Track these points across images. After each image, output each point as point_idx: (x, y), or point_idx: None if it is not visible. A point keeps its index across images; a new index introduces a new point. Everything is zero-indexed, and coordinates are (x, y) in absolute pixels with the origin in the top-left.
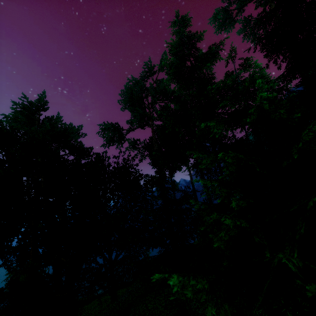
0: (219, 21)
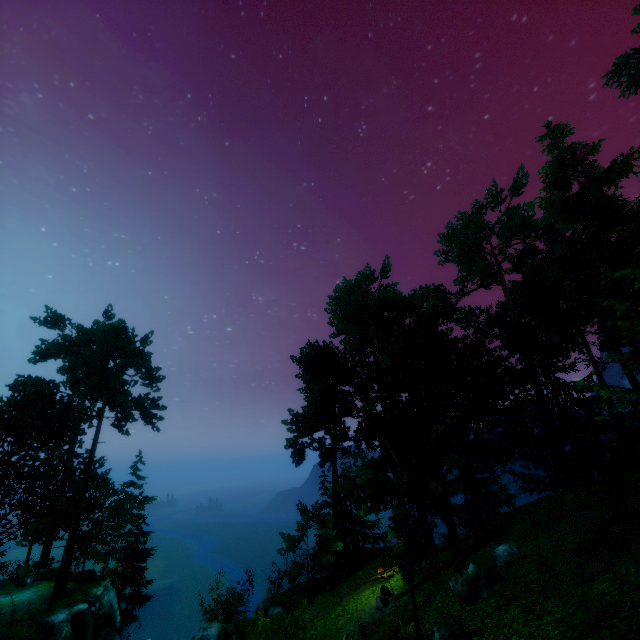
0: (630, 73)
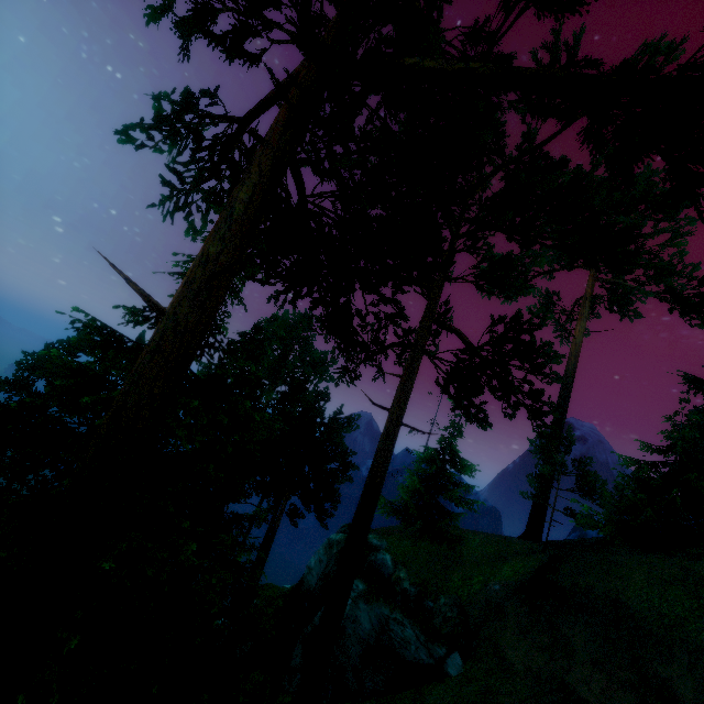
0: None
